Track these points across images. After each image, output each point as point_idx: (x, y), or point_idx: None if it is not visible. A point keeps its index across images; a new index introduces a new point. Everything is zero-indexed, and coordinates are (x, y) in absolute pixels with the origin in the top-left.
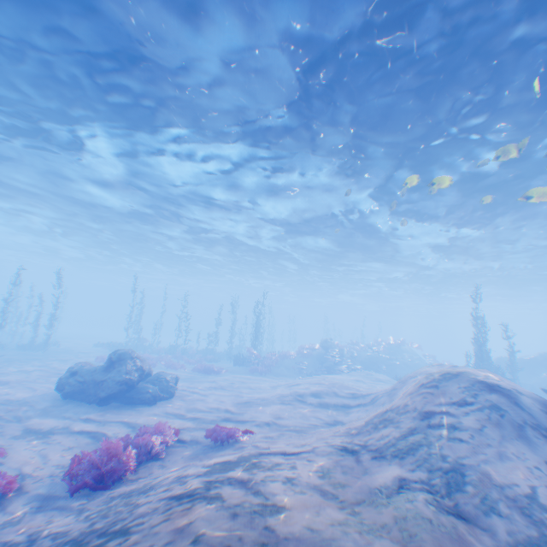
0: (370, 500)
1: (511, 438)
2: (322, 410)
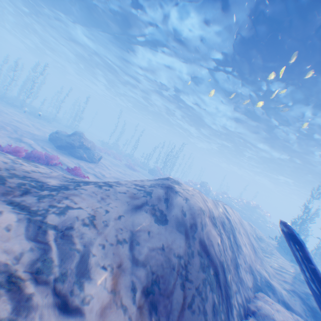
0: (17, 174)
1: (127, 202)
2: None
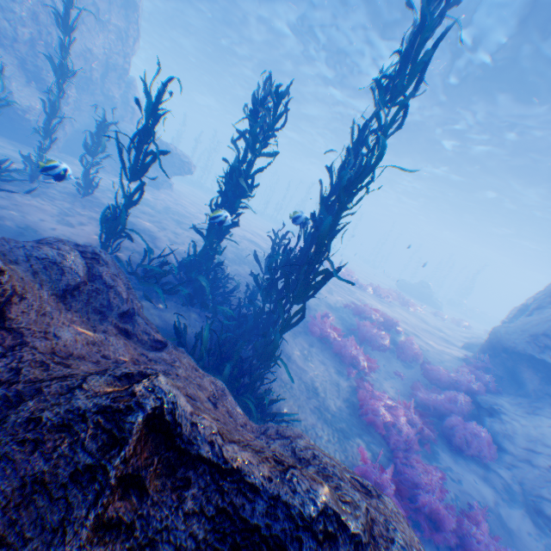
0: None
1: None
2: None
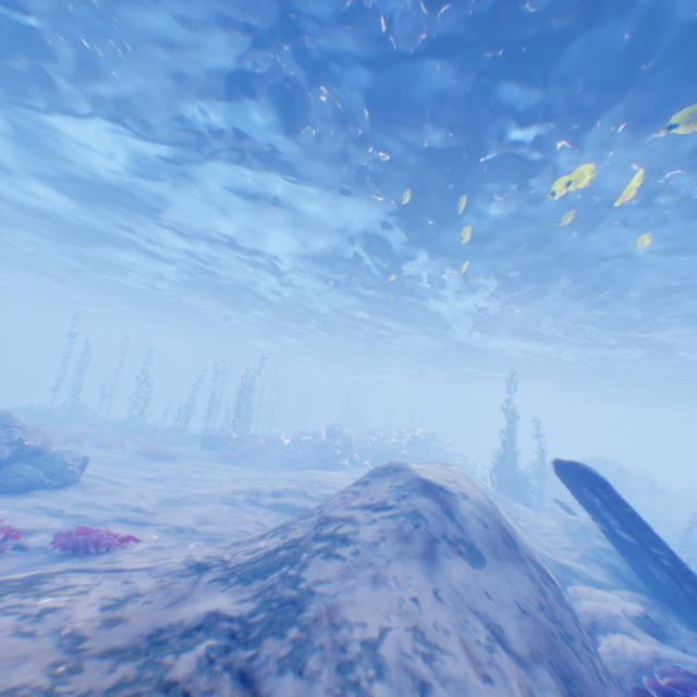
0: (128, 648)
1: (411, 556)
2: (272, 513)
